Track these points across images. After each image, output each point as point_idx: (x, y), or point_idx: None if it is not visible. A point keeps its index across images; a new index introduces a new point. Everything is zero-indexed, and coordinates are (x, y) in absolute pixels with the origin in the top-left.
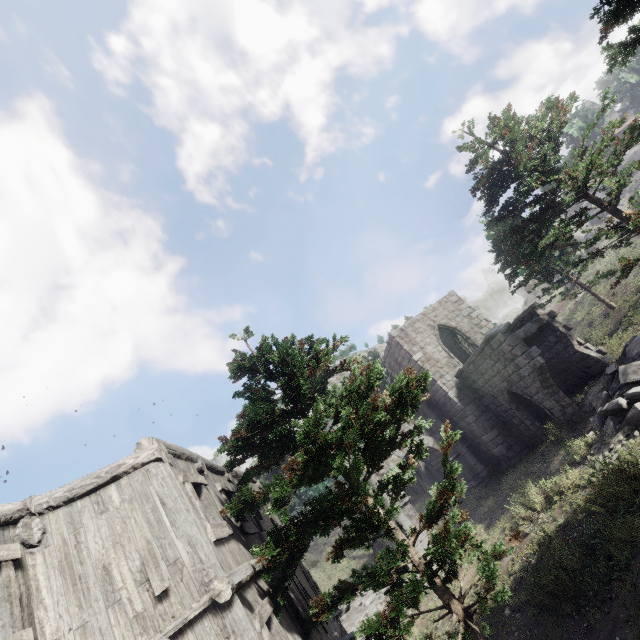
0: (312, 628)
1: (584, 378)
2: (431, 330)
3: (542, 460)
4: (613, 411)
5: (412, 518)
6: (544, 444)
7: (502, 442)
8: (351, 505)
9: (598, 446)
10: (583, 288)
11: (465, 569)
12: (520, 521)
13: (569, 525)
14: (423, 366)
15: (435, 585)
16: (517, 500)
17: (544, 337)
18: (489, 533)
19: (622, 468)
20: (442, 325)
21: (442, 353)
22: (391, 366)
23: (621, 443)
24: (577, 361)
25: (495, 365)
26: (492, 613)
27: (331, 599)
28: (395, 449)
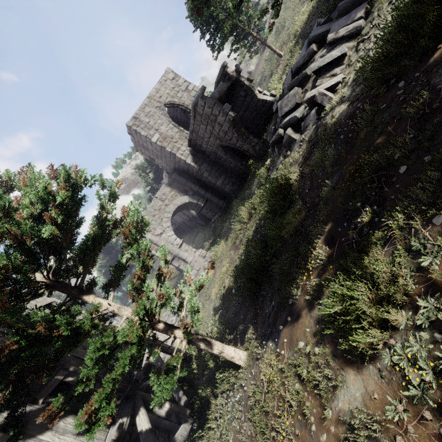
0: (83, 400)
1: (267, 120)
2: (160, 111)
3: (249, 187)
4: (277, 140)
5: (188, 251)
6: (250, 175)
7: (228, 182)
8: (71, 311)
9: (272, 169)
10: (261, 42)
11: (186, 301)
12: (239, 232)
13: (257, 229)
14: (162, 145)
15: (160, 330)
16: (235, 220)
17: (237, 93)
18: (227, 243)
19: (279, 183)
20: (168, 104)
21: (174, 129)
22: (143, 152)
23: (281, 163)
24: (261, 108)
25: (207, 128)
26: (227, 294)
27: (61, 402)
28: (107, 241)
